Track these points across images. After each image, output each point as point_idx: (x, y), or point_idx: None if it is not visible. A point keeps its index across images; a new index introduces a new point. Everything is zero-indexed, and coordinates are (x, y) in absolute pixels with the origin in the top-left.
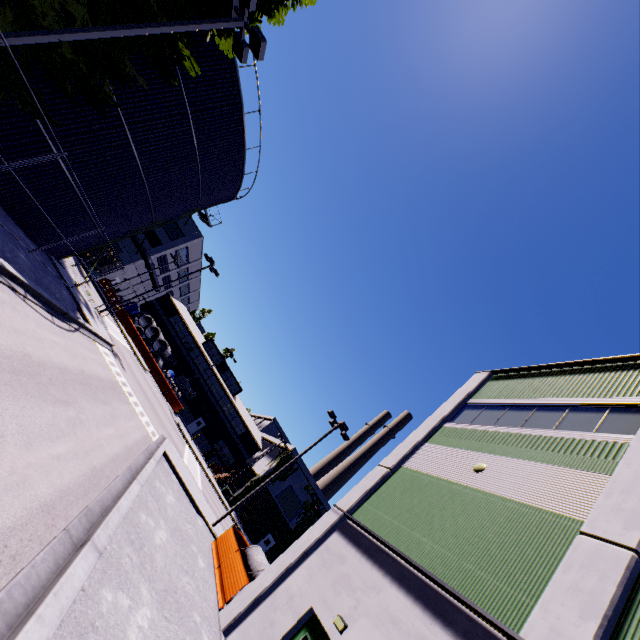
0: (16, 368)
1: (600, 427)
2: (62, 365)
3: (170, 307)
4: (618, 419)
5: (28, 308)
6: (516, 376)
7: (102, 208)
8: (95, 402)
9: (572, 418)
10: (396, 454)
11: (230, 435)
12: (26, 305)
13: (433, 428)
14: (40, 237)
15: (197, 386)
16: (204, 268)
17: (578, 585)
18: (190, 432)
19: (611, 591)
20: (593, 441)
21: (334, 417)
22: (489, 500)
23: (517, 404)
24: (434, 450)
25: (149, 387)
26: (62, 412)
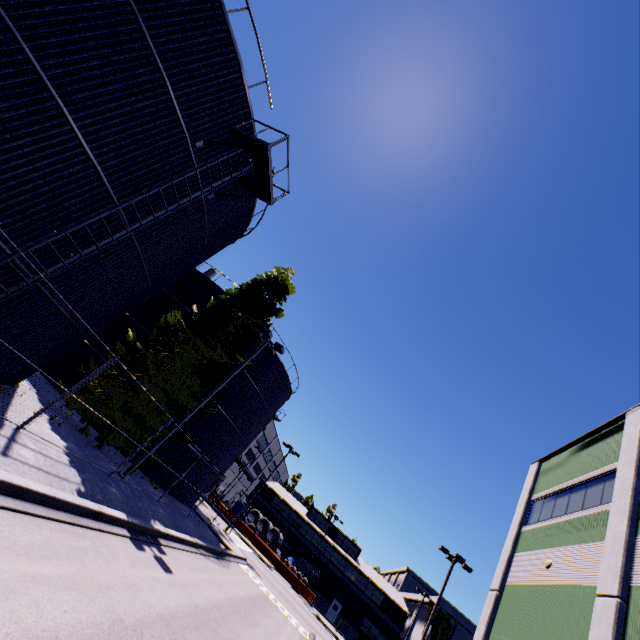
0: (234, 610)
1: (602, 497)
2: (241, 596)
3: (267, 491)
4: (610, 486)
5: (212, 563)
6: (554, 460)
7: (216, 459)
8: (265, 617)
9: (589, 494)
10: (498, 573)
11: (370, 609)
12: (210, 561)
13: (515, 536)
14: (186, 498)
15: (318, 563)
16: (286, 455)
17: (598, 636)
18: (331, 621)
19: (610, 632)
20: (598, 513)
21: (447, 551)
22: (557, 591)
23: (559, 490)
24: (521, 558)
25: (280, 585)
26: (259, 631)
